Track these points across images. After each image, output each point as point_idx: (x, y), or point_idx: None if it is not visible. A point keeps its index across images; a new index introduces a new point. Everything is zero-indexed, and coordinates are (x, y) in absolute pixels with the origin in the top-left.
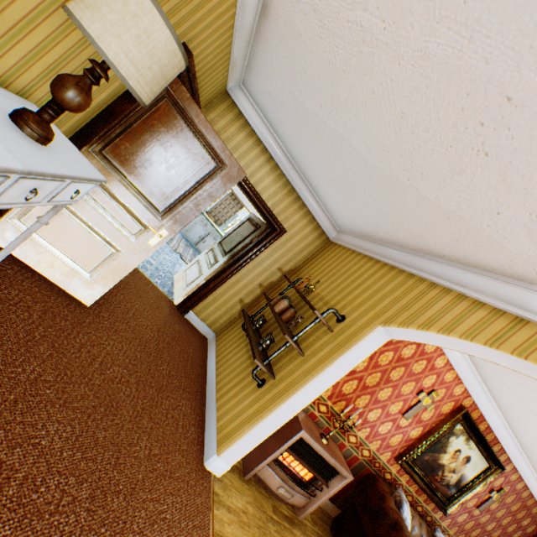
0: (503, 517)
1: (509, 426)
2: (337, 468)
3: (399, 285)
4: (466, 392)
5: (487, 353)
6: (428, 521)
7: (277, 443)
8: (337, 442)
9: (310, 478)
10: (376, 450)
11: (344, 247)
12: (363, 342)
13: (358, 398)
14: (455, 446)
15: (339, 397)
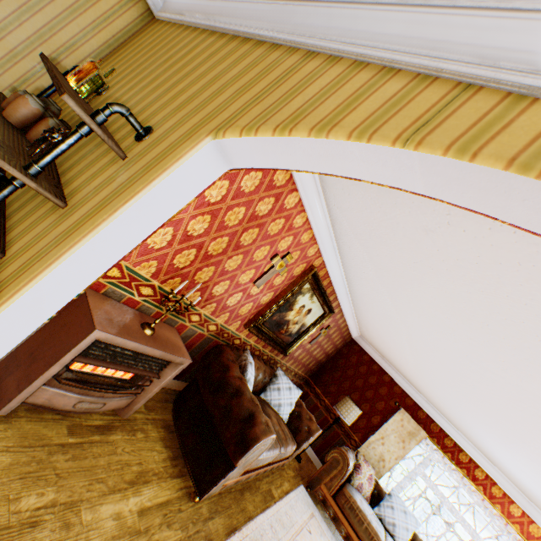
0: (325, 344)
1: (347, 279)
2: (169, 359)
3: (254, 65)
4: (319, 253)
5: (390, 167)
6: (272, 363)
7: (54, 356)
8: (176, 326)
9: (135, 375)
10: (225, 323)
11: (175, 23)
12: (178, 172)
13: (200, 272)
14: (301, 304)
15: (171, 274)
